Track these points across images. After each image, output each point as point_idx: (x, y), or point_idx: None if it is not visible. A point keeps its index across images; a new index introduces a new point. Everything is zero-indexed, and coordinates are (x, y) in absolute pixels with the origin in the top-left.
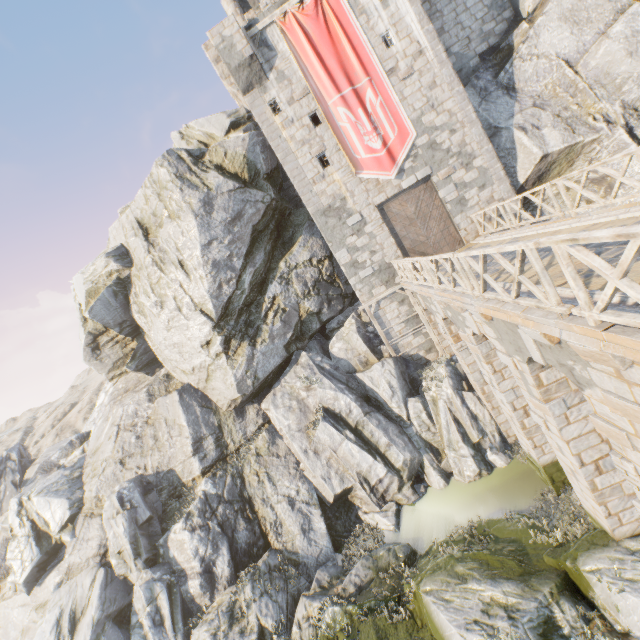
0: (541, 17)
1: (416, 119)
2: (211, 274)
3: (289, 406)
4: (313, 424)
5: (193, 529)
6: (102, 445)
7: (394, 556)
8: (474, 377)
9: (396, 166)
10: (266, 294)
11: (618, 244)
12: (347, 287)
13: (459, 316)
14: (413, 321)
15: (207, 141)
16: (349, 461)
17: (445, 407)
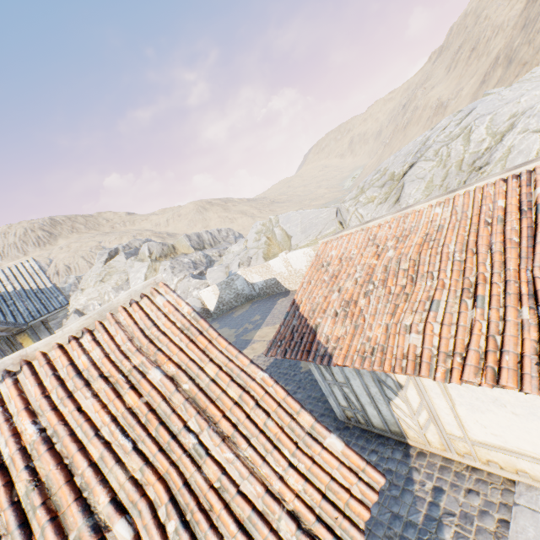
0: (69, 320)
1: None
2: None
3: None
4: None
5: None
6: None
7: None
8: None
9: None
10: None
11: None
12: None
13: None
14: None
15: None
16: None
17: None
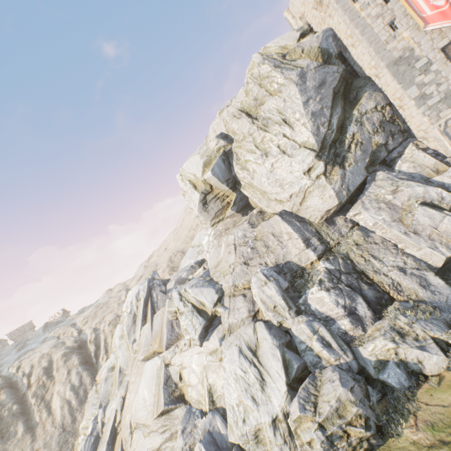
0: None
1: None
2: (311, 120)
3: (378, 207)
4: (407, 214)
5: (327, 290)
6: (223, 258)
7: None
8: None
9: None
10: (347, 133)
11: None
12: (404, 125)
13: None
14: None
15: (281, 52)
16: None
17: None
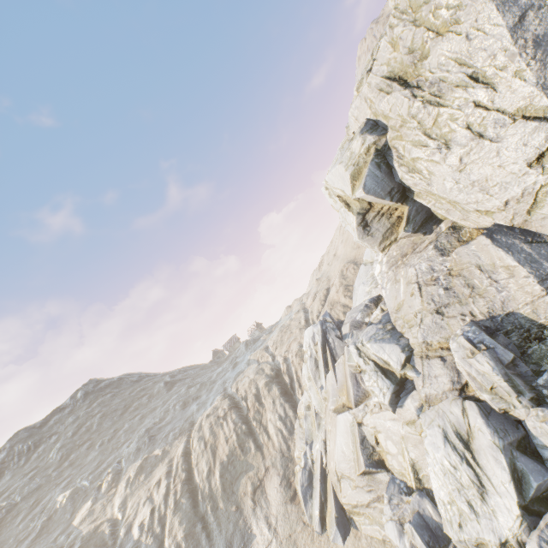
0: None
1: None
2: (534, 59)
3: None
4: None
5: None
6: (404, 302)
7: None
8: None
9: None
10: None
11: None
12: None
13: None
14: None
15: None
16: None
17: None
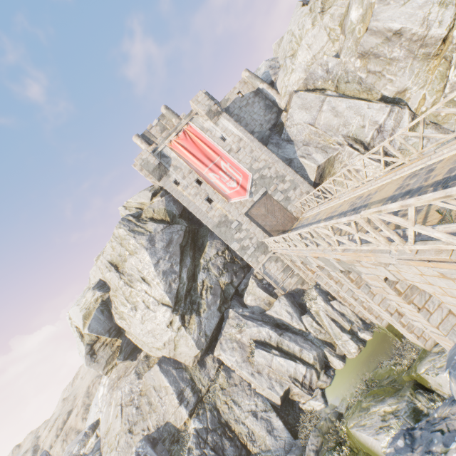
0: (290, 109)
1: (249, 168)
2: (163, 279)
3: (232, 347)
4: (251, 353)
5: None
6: (112, 424)
7: (330, 421)
8: (331, 290)
9: (247, 192)
10: (198, 281)
11: (350, 211)
12: (243, 262)
13: (306, 259)
14: (287, 269)
15: (141, 206)
16: (281, 370)
17: (324, 314)
